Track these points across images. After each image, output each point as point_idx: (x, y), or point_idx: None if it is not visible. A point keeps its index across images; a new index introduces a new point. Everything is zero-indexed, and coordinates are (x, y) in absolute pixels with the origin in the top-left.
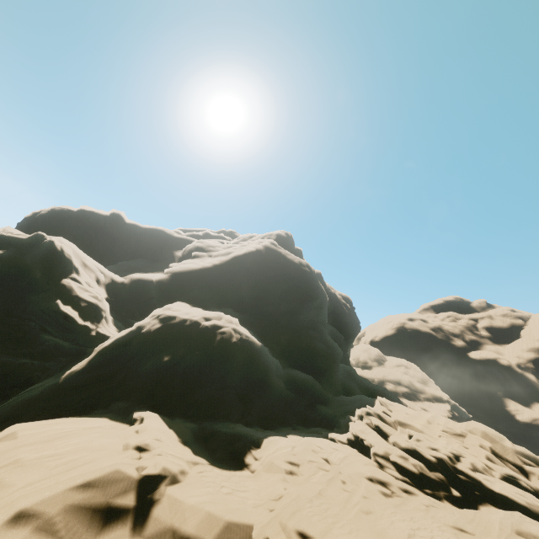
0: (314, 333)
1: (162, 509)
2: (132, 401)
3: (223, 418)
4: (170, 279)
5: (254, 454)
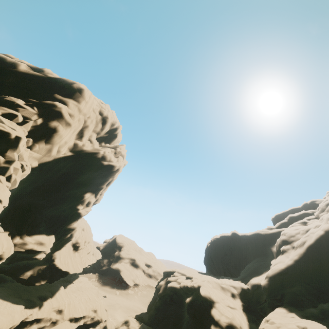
0: None
1: None
2: None
3: None
4: (268, 283)
5: None
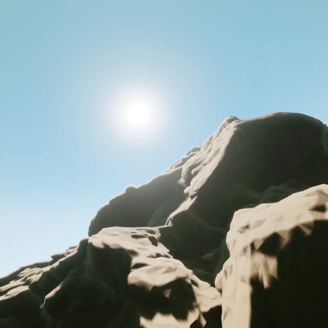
0: None
1: None
2: None
3: None
4: (200, 199)
5: None
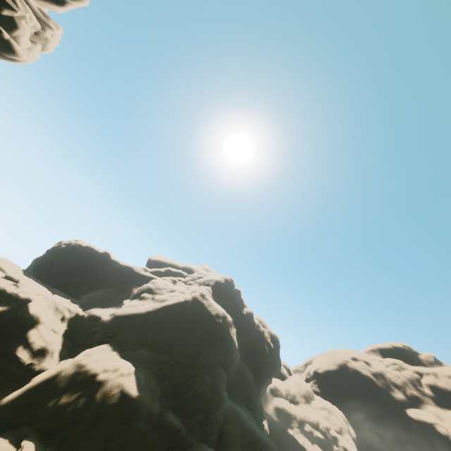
0: (207, 379)
1: None
2: (33, 427)
3: None
4: (111, 320)
5: None
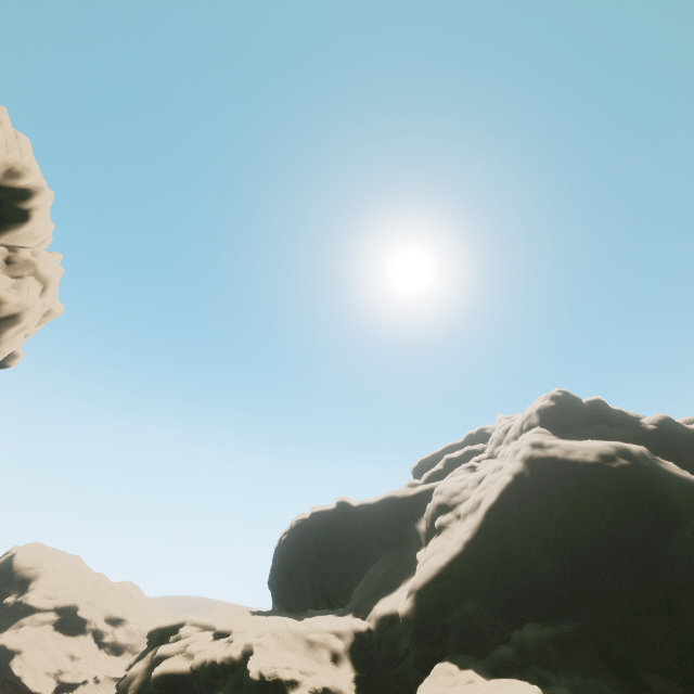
0: None
1: None
2: None
3: None
4: (415, 606)
5: None
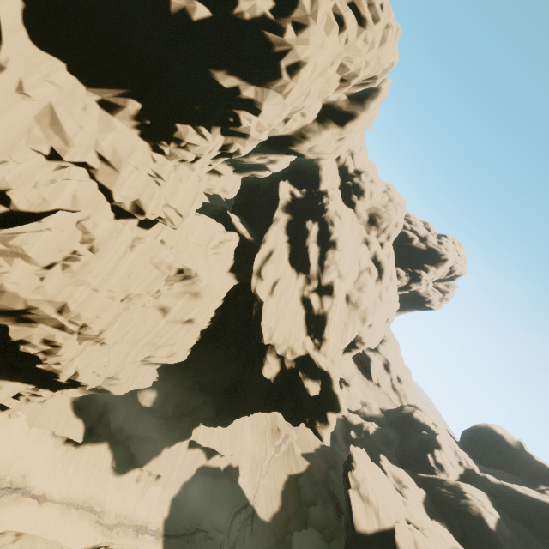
0: None
1: (405, 489)
2: (428, 492)
3: (448, 523)
4: (496, 484)
5: (437, 522)
